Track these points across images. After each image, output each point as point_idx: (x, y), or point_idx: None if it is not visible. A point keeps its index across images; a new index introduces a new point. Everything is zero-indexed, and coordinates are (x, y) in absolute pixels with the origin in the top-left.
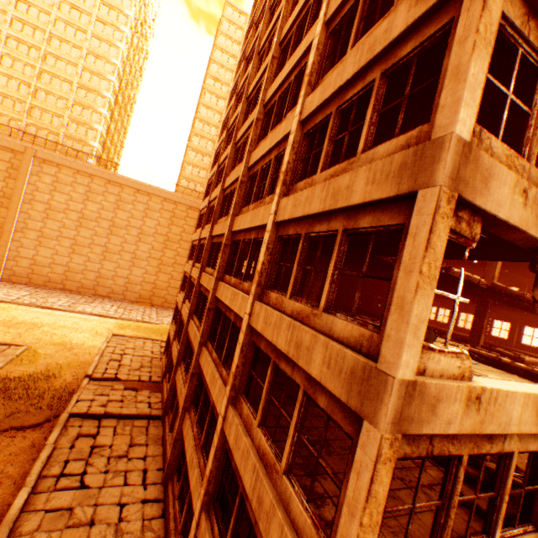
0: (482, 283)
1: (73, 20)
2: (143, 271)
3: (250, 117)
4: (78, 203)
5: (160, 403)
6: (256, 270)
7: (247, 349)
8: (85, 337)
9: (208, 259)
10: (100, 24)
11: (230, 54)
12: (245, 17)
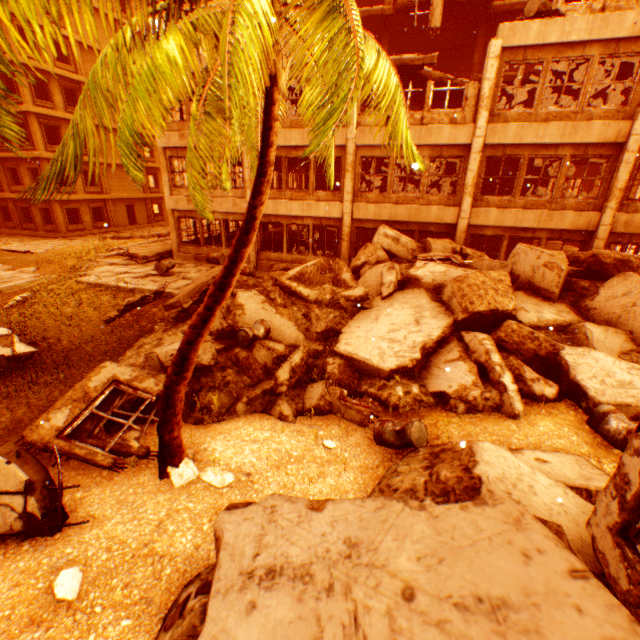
0: (388, 11)
1: None
2: None
3: None
4: None
5: None
6: None
7: None
8: None
9: None
10: None
11: None
12: None
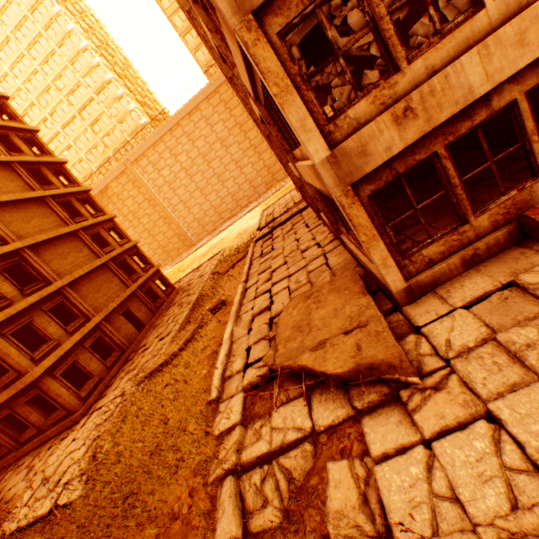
0: None
1: (44, 55)
2: (250, 166)
3: None
4: (175, 165)
5: (304, 203)
6: None
7: (212, 26)
8: (248, 224)
9: None
10: (50, 32)
11: None
12: None
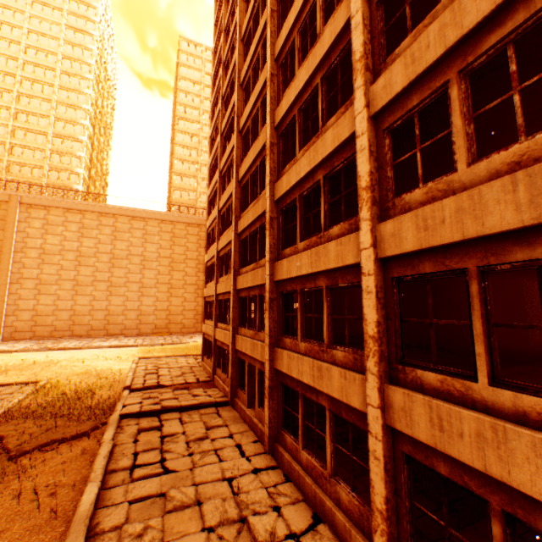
0: None
1: (38, 77)
2: (153, 299)
3: (256, 35)
4: (73, 241)
5: (221, 392)
6: (354, 63)
7: (376, 151)
8: (109, 364)
9: (240, 207)
10: (65, 77)
11: (194, 81)
12: (200, 47)
